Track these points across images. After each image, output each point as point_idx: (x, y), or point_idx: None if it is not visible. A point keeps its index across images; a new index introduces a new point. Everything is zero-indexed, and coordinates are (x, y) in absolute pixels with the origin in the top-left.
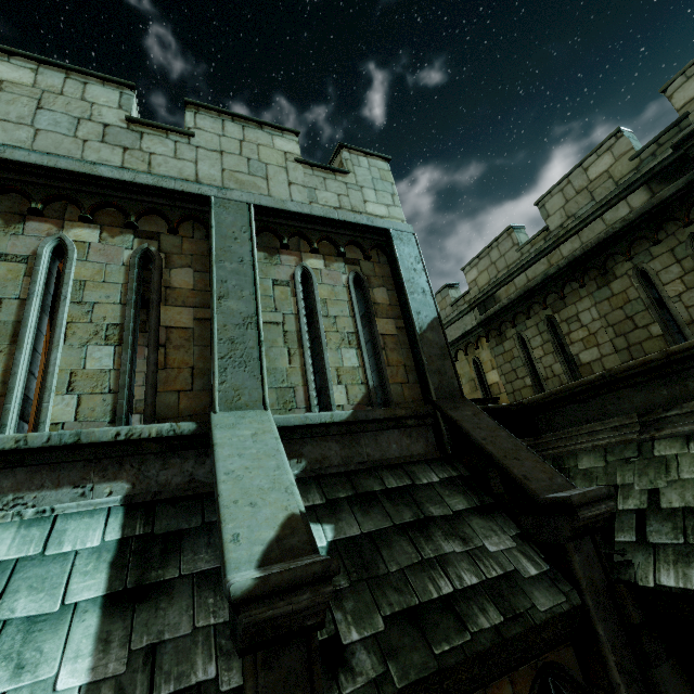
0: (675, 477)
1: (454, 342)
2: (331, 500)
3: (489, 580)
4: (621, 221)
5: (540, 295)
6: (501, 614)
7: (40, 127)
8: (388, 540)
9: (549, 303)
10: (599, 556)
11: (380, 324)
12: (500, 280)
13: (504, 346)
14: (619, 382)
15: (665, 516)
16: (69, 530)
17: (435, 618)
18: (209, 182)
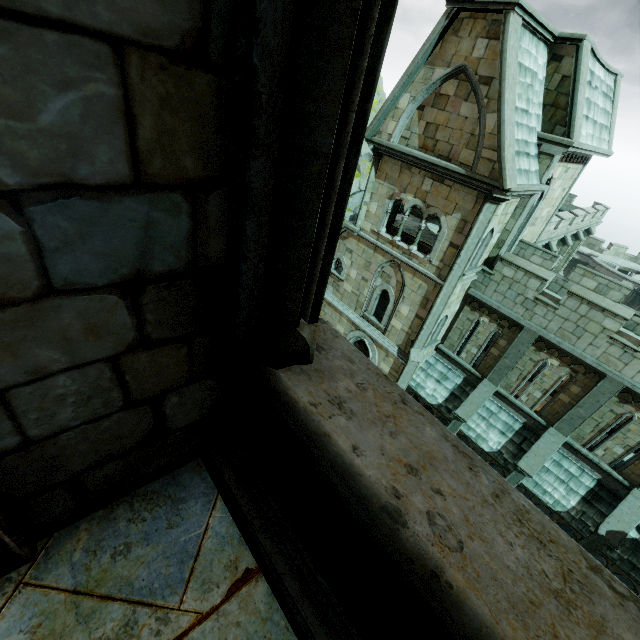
0: None
1: None
2: None
3: None
4: None
5: None
6: None
7: None
8: None
9: None
10: None
11: None
12: None
13: None
14: None
15: None
16: (584, 477)
17: (638, 571)
18: None
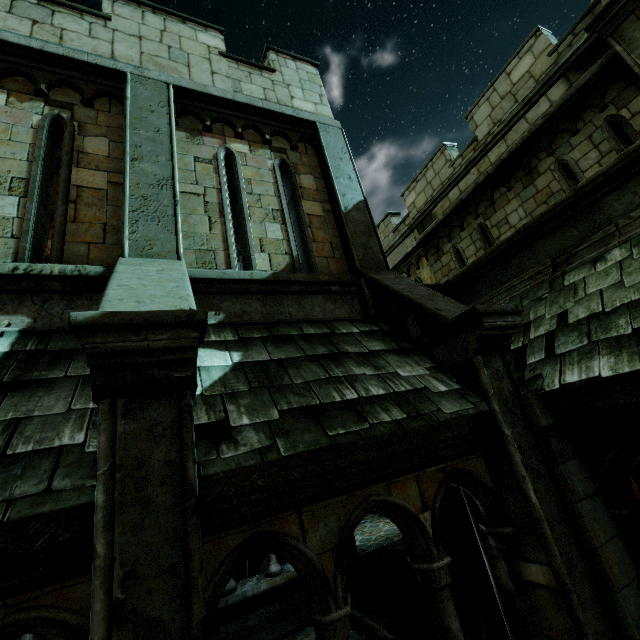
0: (582, 296)
1: (397, 265)
2: (244, 338)
3: (397, 393)
4: (543, 117)
5: (472, 206)
6: (405, 413)
7: None
8: (297, 364)
9: (480, 211)
10: (508, 373)
11: (306, 206)
12: (435, 197)
13: (442, 261)
14: (534, 233)
15: (572, 329)
16: None
17: (334, 413)
18: (126, 61)
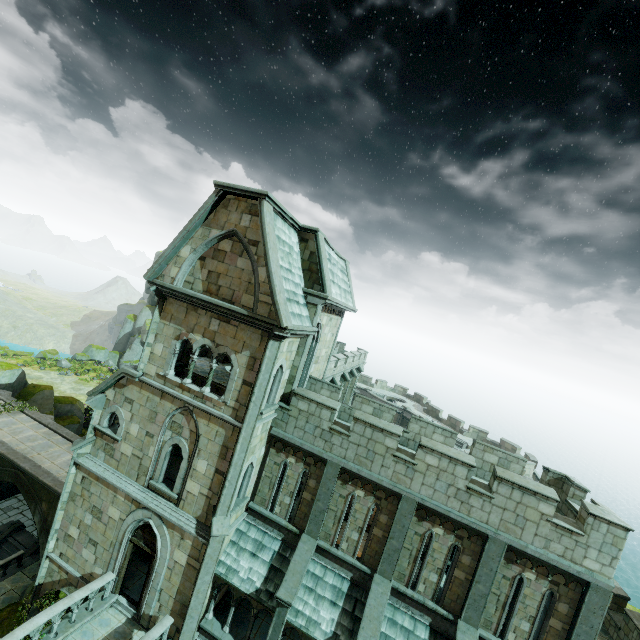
0: None
1: None
2: None
3: None
4: None
5: None
6: None
7: (436, 488)
8: None
9: None
10: None
11: (552, 621)
12: None
13: None
14: None
15: None
16: (418, 627)
17: None
18: (492, 525)
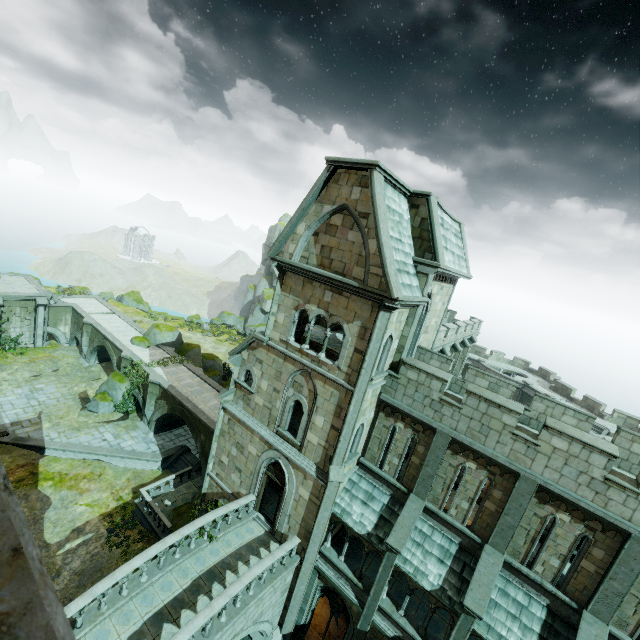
0: None
1: None
2: None
3: None
4: None
5: None
6: None
7: (563, 473)
8: None
9: None
10: None
11: None
12: None
13: None
14: None
15: None
16: (533, 605)
17: None
18: (636, 524)
